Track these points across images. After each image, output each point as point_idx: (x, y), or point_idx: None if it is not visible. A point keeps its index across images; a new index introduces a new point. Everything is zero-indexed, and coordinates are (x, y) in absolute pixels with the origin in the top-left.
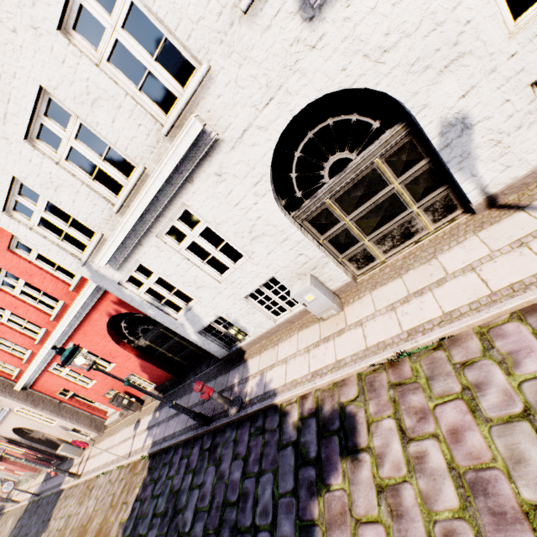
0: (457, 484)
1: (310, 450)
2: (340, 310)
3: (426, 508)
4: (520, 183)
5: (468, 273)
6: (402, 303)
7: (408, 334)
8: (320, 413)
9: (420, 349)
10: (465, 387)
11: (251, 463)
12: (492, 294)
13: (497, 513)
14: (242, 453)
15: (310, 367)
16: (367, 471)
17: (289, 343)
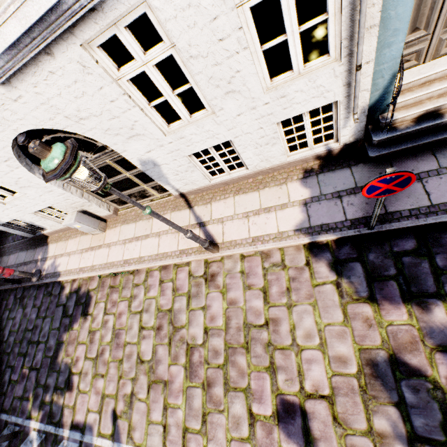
0: (113, 333)
1: (70, 310)
2: (103, 232)
3: (101, 341)
4: (195, 192)
5: (157, 237)
6: (129, 241)
7: (124, 262)
8: (79, 292)
9: (127, 271)
10: (131, 296)
11: (42, 311)
12: (157, 254)
13: (118, 344)
14: (38, 305)
15: (80, 264)
16: (88, 324)
17: (74, 242)
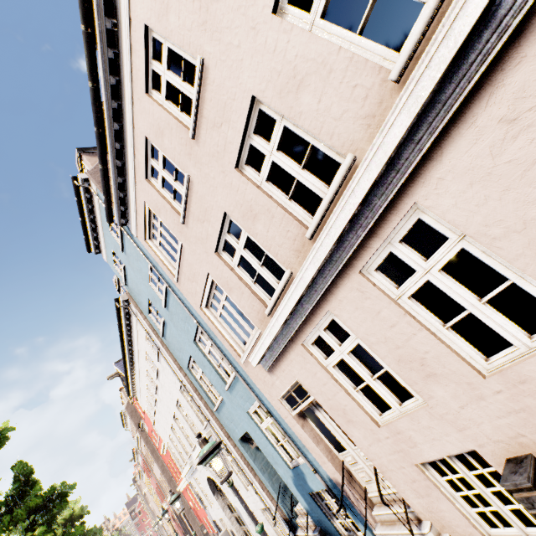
0: None
1: None
2: None
3: None
4: None
5: None
6: None
7: None
8: None
9: None
10: None
11: None
12: None
13: None
14: None
15: None
16: None
17: None
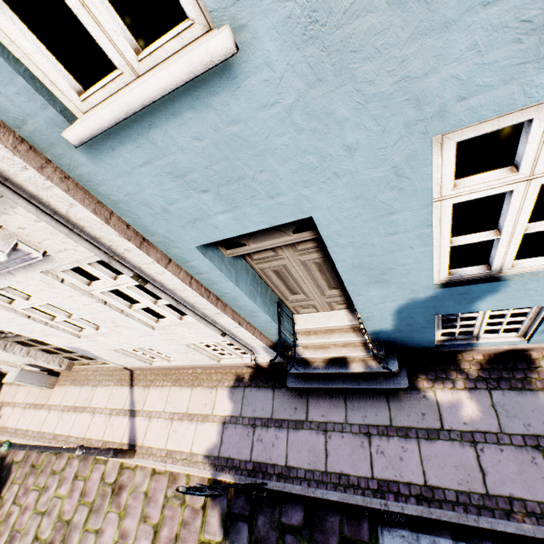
0: (9, 534)
1: None
2: (50, 388)
3: None
4: (139, 369)
5: (92, 414)
6: (68, 410)
7: (53, 437)
8: (4, 460)
9: None
10: (45, 486)
11: None
12: (84, 438)
13: None
14: None
15: (17, 423)
16: None
17: (24, 390)
